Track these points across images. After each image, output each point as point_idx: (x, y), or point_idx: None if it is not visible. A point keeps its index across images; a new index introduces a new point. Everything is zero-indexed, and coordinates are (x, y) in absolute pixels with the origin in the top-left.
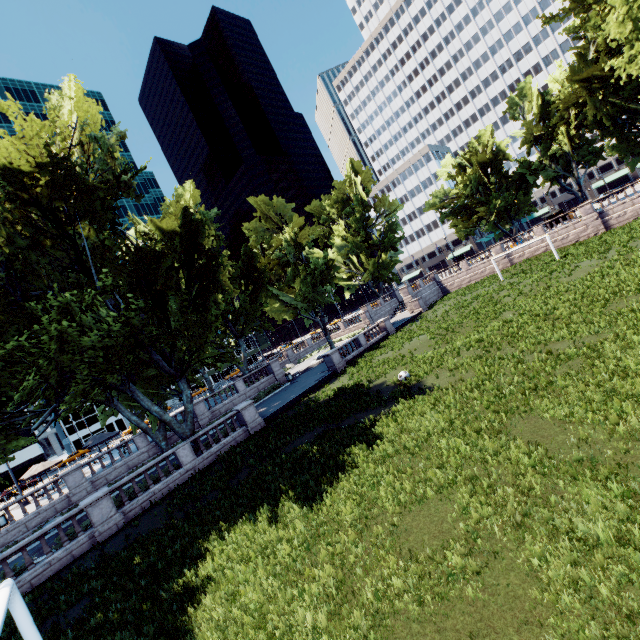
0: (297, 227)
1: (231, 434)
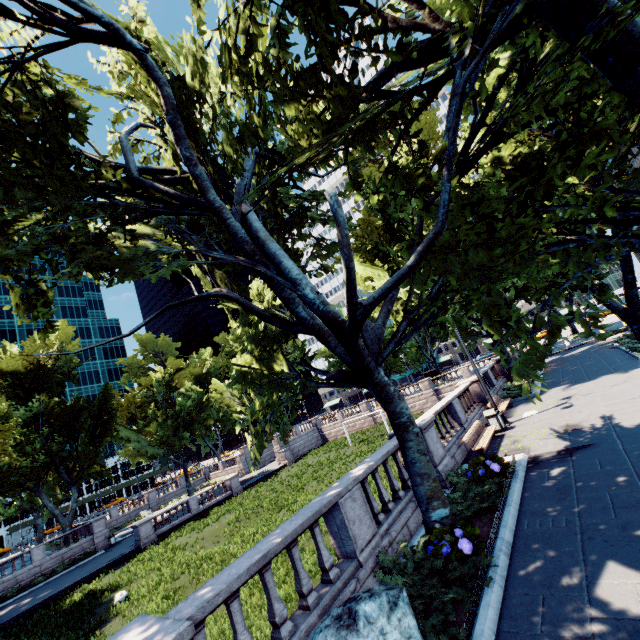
0: (174, 367)
1: None
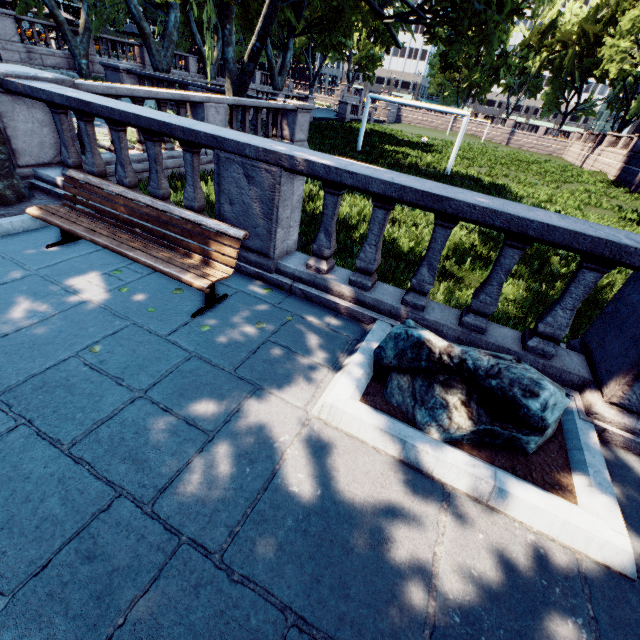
0: None
1: None
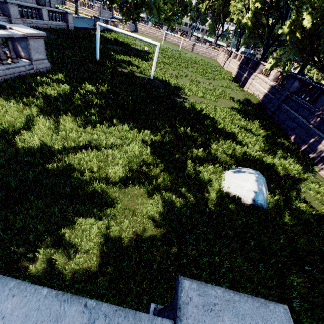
0: None
1: (61, 22)
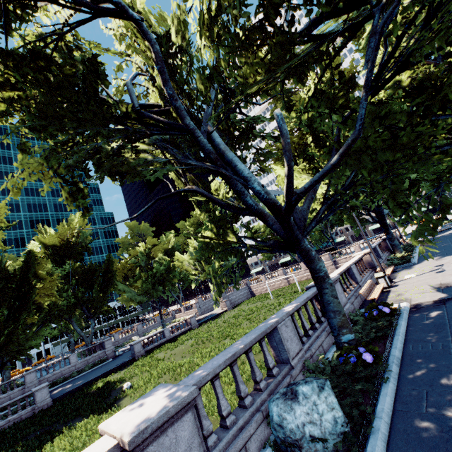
0: (151, 243)
1: (20, 411)
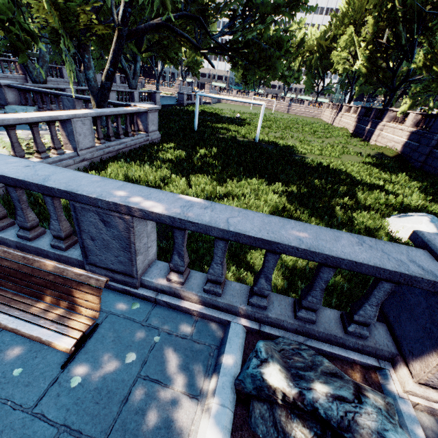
0: None
1: (149, 102)
